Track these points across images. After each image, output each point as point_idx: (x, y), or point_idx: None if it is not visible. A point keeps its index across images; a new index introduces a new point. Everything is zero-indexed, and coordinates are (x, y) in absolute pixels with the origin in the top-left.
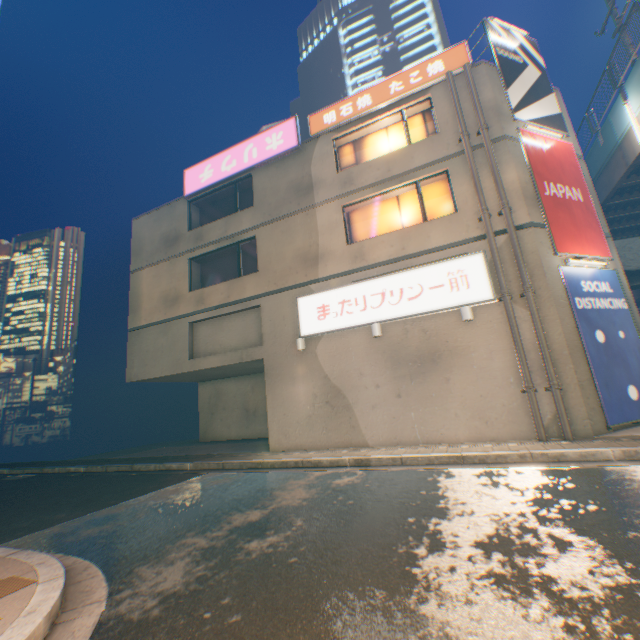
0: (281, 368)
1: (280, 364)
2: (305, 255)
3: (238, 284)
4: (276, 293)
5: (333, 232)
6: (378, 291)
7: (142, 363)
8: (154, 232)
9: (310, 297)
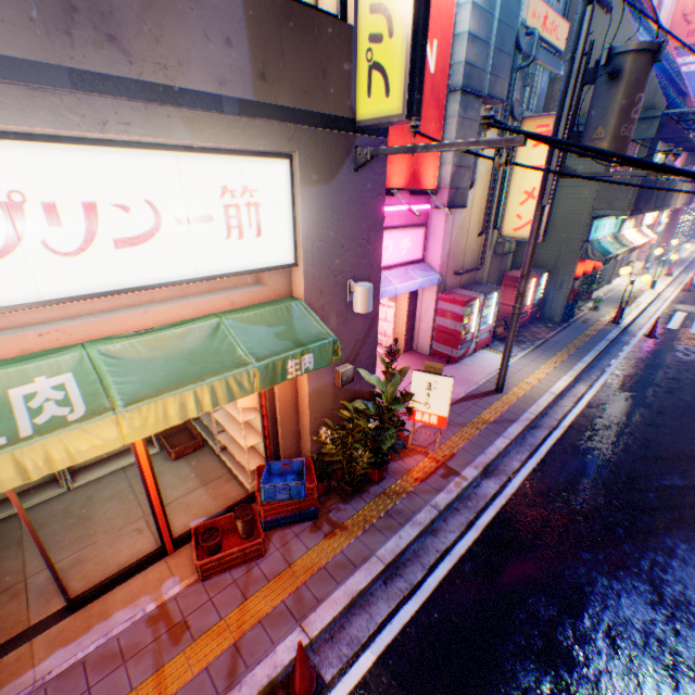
0: None
1: None
2: None
3: None
4: None
5: None
6: None
7: None
8: None
9: None
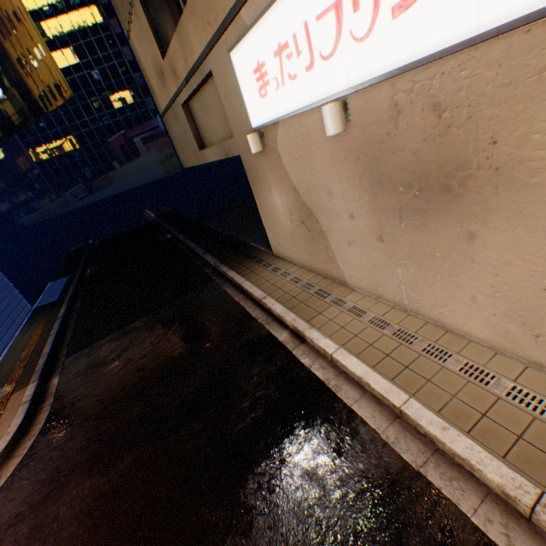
0: (255, 171)
1: (253, 165)
2: None
3: (183, 36)
4: (215, 44)
5: None
6: (327, 1)
7: (181, 152)
8: None
9: (240, 49)
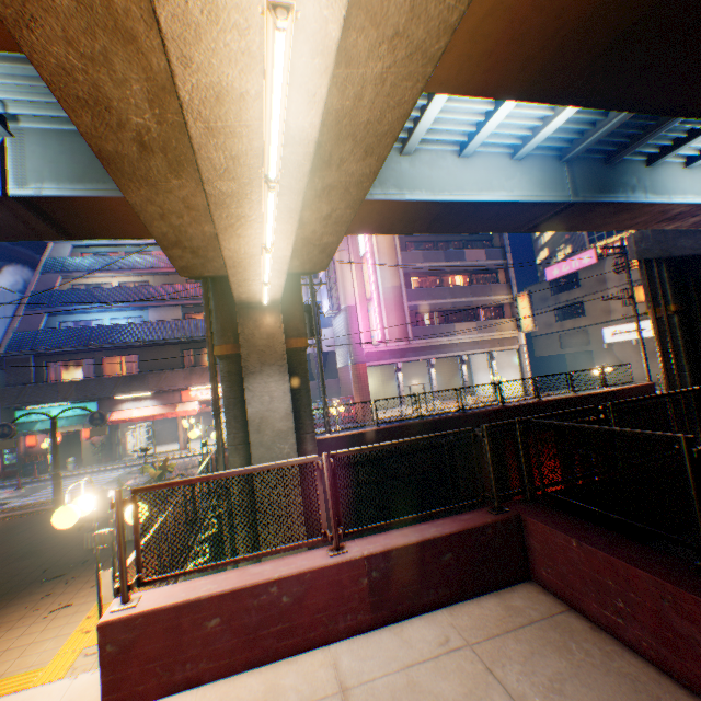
0: (598, 354)
1: (597, 352)
2: (603, 310)
3: (576, 321)
4: (593, 325)
5: (615, 301)
6: (633, 328)
7: (539, 350)
8: (533, 295)
9: (606, 328)
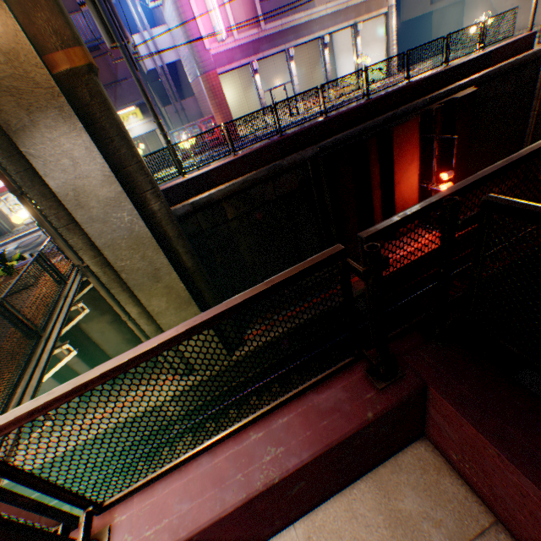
0: (471, 4)
1: (471, 2)
2: None
3: None
4: None
5: None
6: None
7: (406, 13)
8: None
9: None
